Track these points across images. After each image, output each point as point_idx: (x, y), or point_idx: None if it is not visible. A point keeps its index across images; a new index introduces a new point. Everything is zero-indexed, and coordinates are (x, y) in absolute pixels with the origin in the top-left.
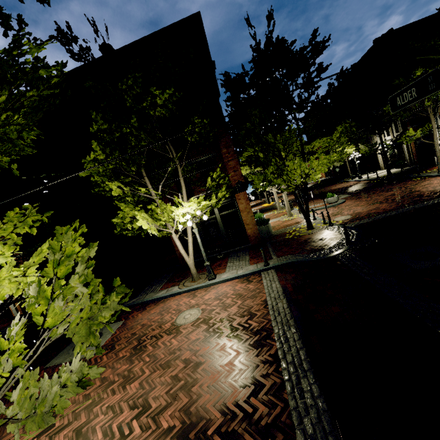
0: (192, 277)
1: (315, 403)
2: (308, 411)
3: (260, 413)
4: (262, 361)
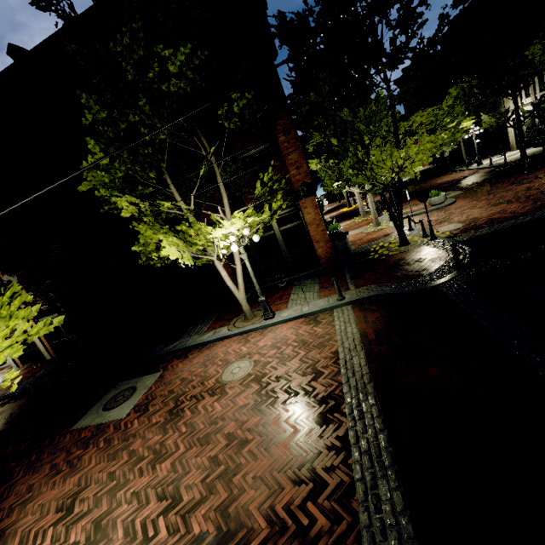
0: (245, 315)
1: (397, 523)
2: (385, 534)
3: (319, 528)
4: (327, 446)
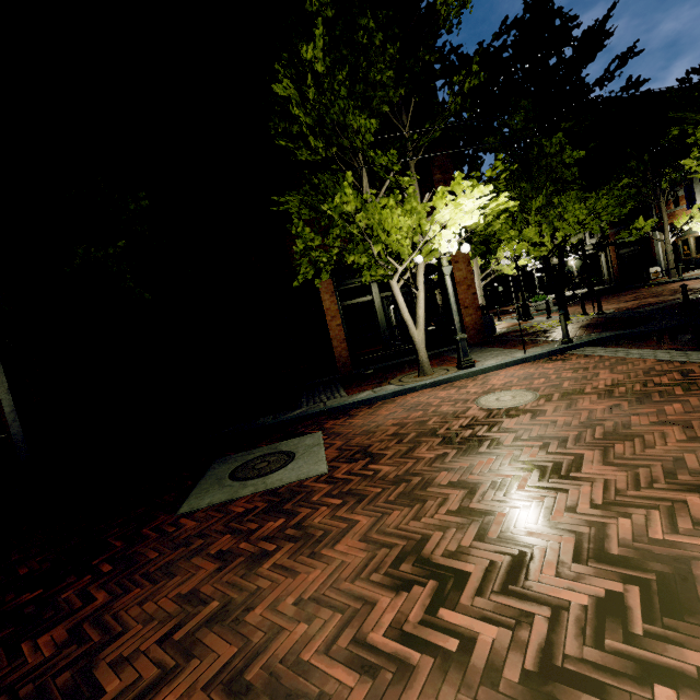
0: (420, 368)
1: None
2: None
3: None
4: None
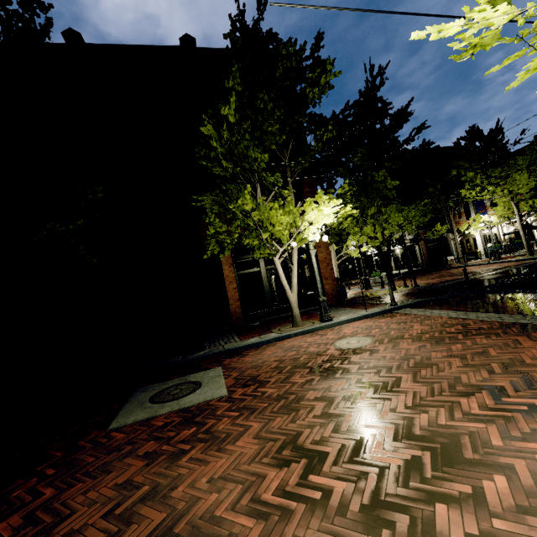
0: (294, 321)
1: None
2: None
3: None
4: None
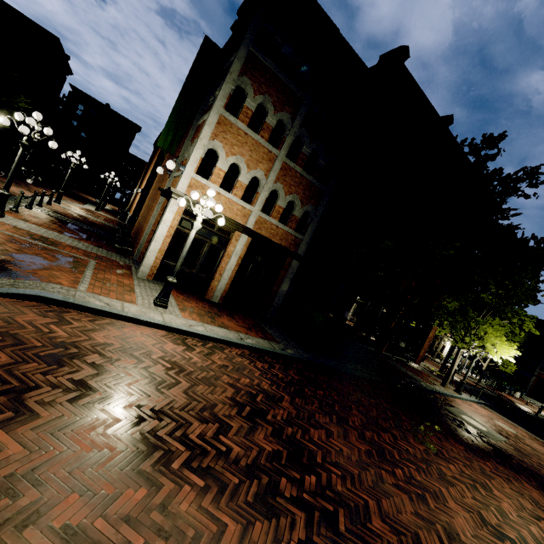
0: (446, 384)
1: None
2: None
3: None
4: None
